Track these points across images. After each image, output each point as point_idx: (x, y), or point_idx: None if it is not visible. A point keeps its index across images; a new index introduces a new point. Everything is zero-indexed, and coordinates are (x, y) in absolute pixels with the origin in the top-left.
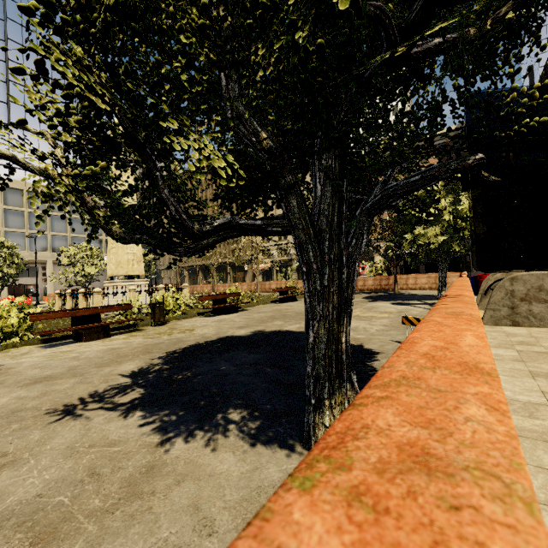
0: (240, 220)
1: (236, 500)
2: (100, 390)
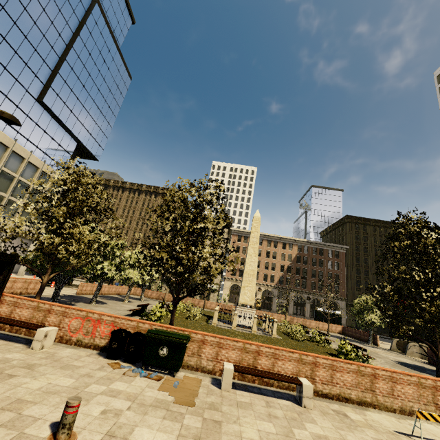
0: None
1: None
2: None
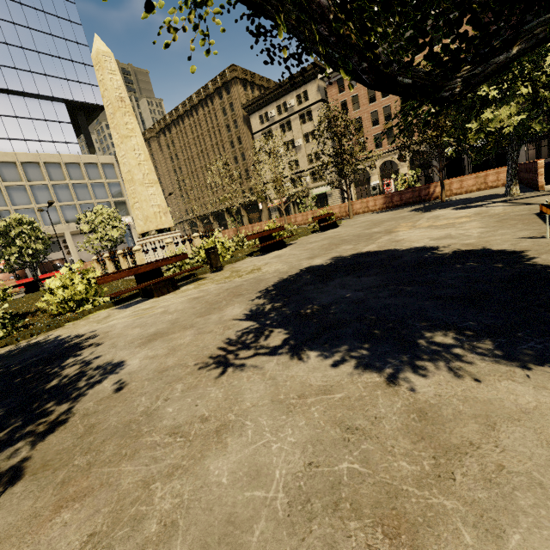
0: None
1: None
2: (232, 337)
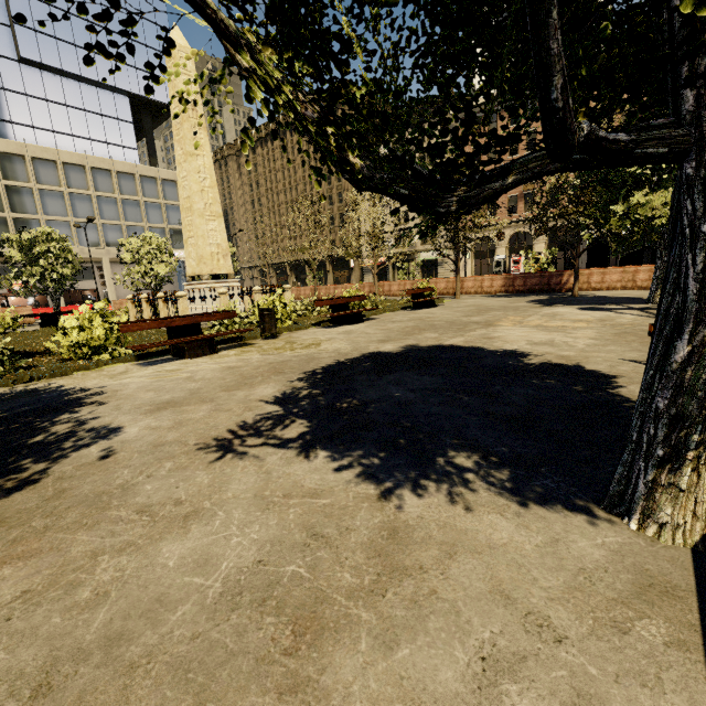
0: (599, 130)
1: (560, 588)
2: (248, 420)
